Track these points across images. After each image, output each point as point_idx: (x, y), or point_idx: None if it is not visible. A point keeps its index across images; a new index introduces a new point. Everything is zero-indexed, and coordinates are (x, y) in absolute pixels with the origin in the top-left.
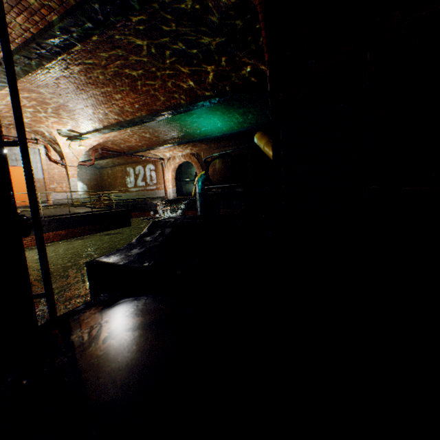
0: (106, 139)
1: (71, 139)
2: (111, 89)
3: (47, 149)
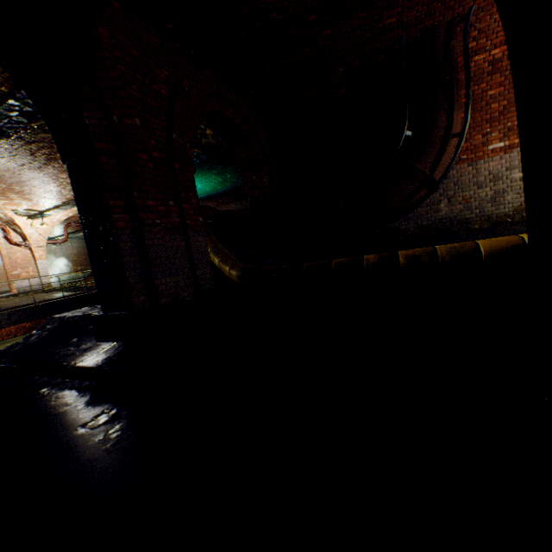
0: (76, 211)
1: (32, 217)
2: (53, 170)
3: (5, 231)
